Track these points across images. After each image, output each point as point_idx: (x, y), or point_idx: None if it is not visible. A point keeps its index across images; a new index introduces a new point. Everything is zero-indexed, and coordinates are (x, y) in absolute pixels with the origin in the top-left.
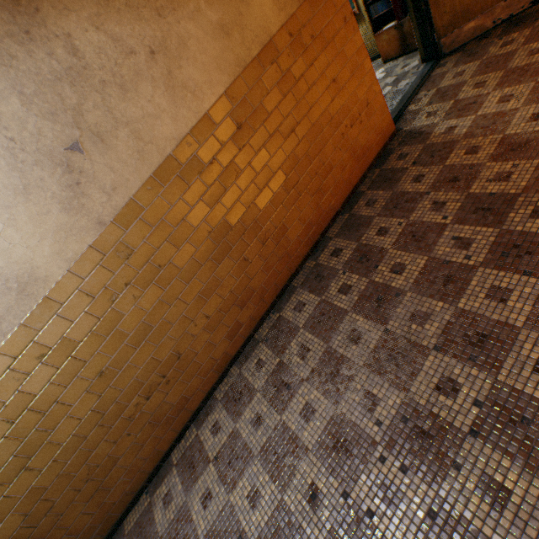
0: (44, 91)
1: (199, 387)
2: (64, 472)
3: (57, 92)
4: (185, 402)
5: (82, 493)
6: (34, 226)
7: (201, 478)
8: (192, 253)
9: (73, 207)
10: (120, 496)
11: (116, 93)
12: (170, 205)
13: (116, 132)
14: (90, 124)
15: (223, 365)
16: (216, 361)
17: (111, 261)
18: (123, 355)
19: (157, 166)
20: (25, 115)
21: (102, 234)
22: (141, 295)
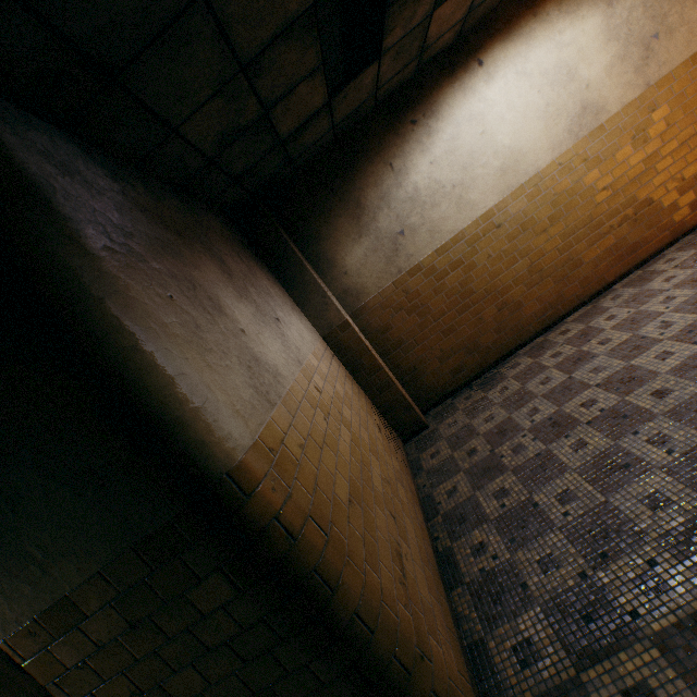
0: (654, 6)
1: (651, 241)
2: (556, 249)
3: (660, 6)
4: (637, 247)
5: (555, 275)
6: (617, 80)
7: (657, 278)
8: (691, 122)
9: (638, 72)
10: (569, 297)
11: (689, 5)
12: (691, 81)
13: (679, 29)
14: (667, 24)
15: (676, 232)
16: (672, 224)
17: (641, 112)
18: (619, 183)
19: (693, 53)
20: (640, 18)
21: (644, 92)
22: (647, 142)
